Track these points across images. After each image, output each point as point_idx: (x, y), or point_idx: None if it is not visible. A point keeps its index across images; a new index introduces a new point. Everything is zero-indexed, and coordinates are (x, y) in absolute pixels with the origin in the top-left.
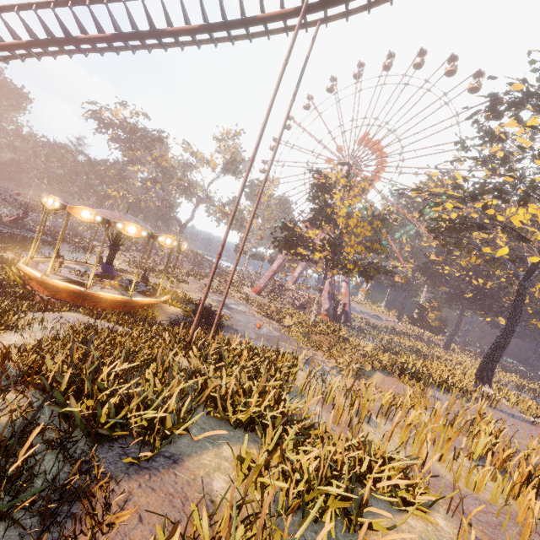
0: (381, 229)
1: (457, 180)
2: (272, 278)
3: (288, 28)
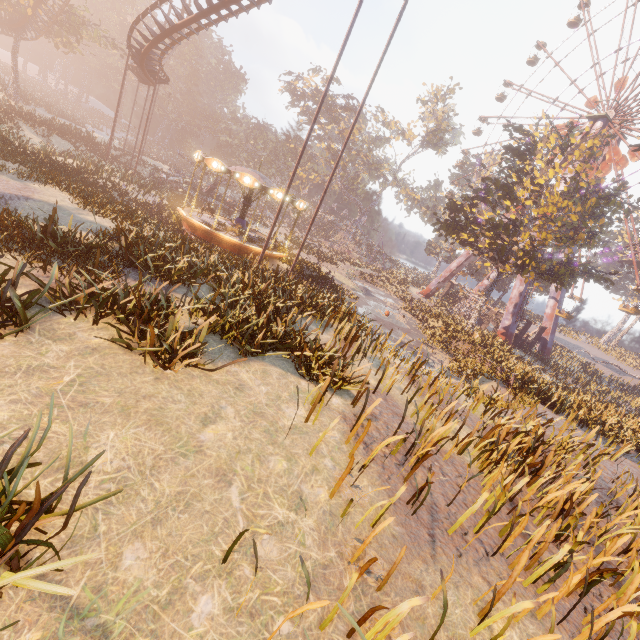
0: (611, 215)
1: None
2: (447, 279)
3: None
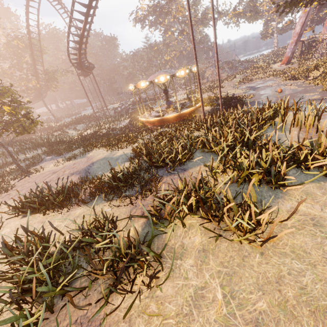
0: None
1: None
2: (297, 41)
3: None
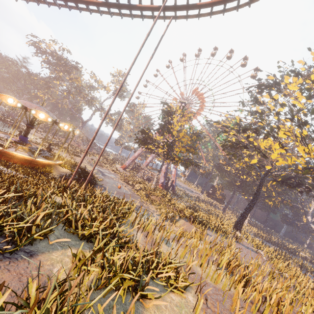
0: (197, 141)
1: (237, 120)
2: (133, 161)
3: (154, 16)
